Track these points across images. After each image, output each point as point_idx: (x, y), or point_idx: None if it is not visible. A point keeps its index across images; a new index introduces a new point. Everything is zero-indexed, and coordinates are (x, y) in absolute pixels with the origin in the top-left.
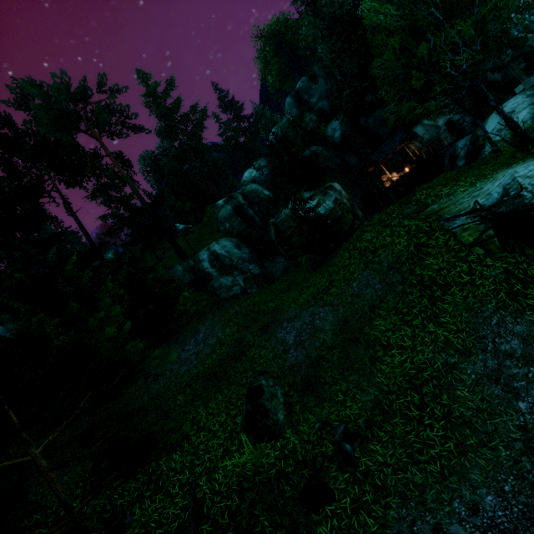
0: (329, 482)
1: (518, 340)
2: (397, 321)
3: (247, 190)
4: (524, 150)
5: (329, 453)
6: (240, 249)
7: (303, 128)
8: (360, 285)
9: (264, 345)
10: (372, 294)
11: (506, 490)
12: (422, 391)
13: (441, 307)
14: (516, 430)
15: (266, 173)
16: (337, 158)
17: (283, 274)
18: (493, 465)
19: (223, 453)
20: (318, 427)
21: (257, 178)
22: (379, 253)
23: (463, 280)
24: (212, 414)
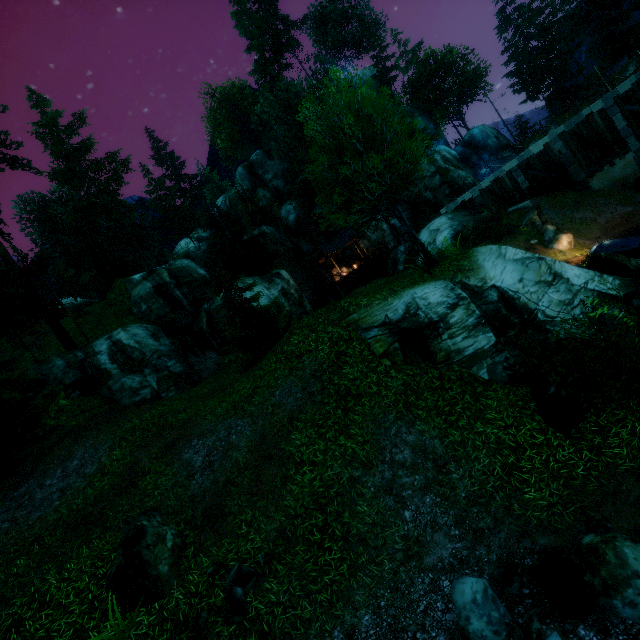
0: None
1: (409, 449)
2: (313, 434)
3: (176, 266)
4: (428, 272)
5: (218, 604)
6: (158, 339)
7: (254, 204)
8: (282, 394)
9: (164, 471)
10: (293, 404)
11: (382, 605)
12: (327, 511)
13: (353, 418)
14: (401, 540)
15: (204, 249)
16: (290, 242)
17: (213, 372)
18: (376, 582)
19: (72, 636)
20: (210, 572)
21: (192, 253)
22: (304, 358)
23: (372, 391)
24: (68, 579)
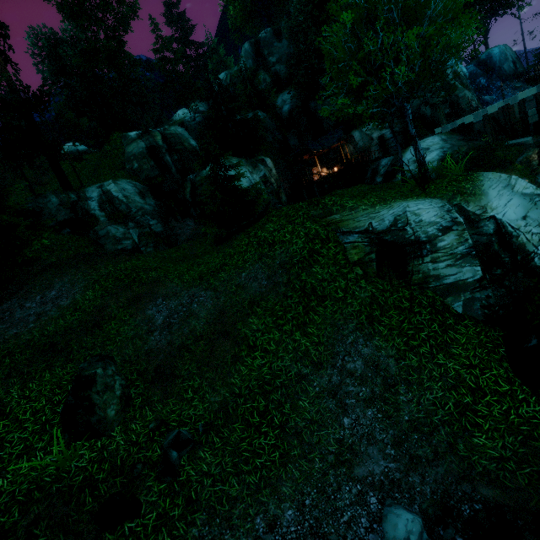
0: (140, 494)
1: (362, 361)
2: (270, 323)
3: (170, 131)
4: (421, 187)
5: (153, 459)
6: (144, 198)
7: (253, 86)
8: (248, 277)
9: (128, 321)
10: (256, 290)
11: (307, 503)
12: (270, 398)
13: (312, 317)
14: (335, 443)
15: (198, 120)
16: (279, 133)
17: (188, 239)
18: (305, 478)
19: (22, 451)
20: (151, 428)
21: (186, 122)
22: (275, 248)
23: (338, 296)
24: (28, 397)
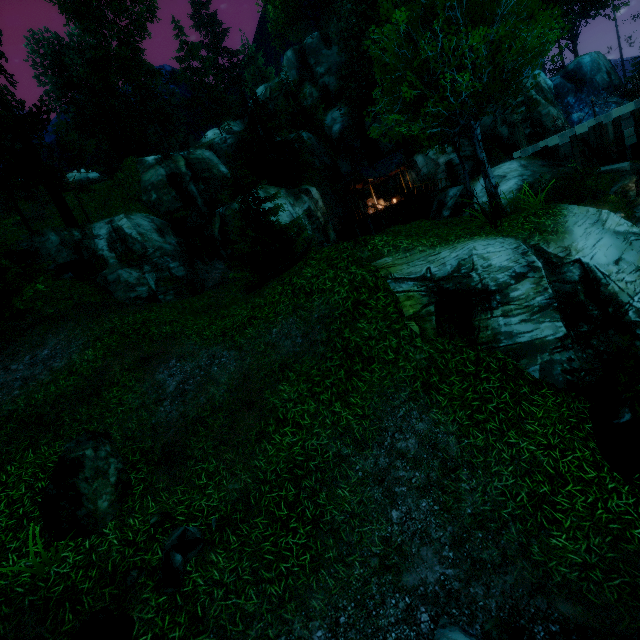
0: (134, 609)
1: (416, 438)
2: (304, 391)
3: (195, 156)
4: (493, 224)
5: (153, 563)
6: (164, 235)
7: (297, 102)
8: (280, 333)
9: (133, 387)
10: (289, 349)
11: (341, 622)
12: (301, 485)
13: (356, 384)
14: (380, 542)
15: (230, 143)
16: (328, 157)
17: (217, 284)
18: (341, 587)
19: None
20: (152, 524)
21: (216, 145)
22: (313, 298)
23: (387, 358)
24: (4, 483)
